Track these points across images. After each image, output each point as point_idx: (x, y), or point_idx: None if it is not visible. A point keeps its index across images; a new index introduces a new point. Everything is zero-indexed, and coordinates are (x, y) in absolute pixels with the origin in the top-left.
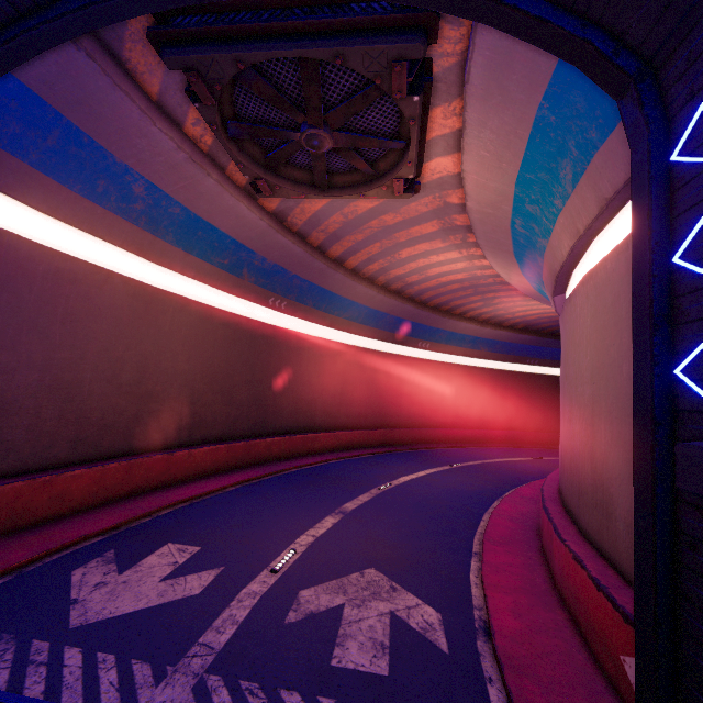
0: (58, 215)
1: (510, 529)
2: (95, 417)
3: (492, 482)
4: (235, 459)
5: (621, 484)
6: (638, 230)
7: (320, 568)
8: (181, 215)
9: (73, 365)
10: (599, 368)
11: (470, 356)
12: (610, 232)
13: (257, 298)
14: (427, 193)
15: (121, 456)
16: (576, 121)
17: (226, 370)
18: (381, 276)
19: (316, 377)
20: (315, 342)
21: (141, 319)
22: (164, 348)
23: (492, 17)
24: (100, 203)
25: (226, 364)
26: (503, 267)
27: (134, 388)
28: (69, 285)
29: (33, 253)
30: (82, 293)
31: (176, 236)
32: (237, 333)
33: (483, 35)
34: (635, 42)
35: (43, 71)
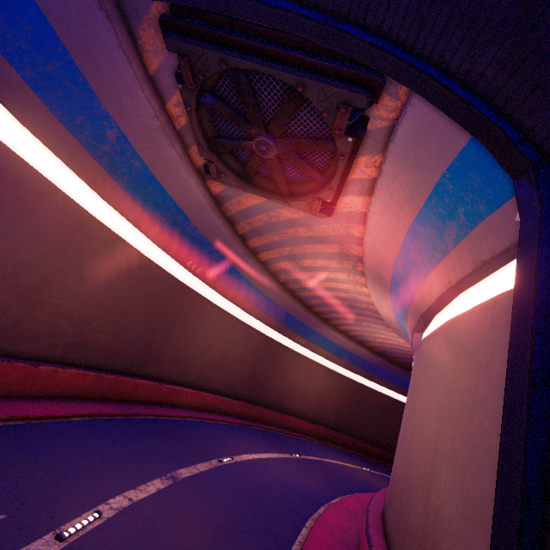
0: (29, 125)
1: (328, 547)
2: None
3: (323, 484)
4: (99, 390)
5: (456, 545)
6: (523, 286)
7: (115, 547)
8: (140, 169)
9: None
10: (449, 407)
11: (333, 361)
12: (476, 290)
13: (179, 256)
14: (337, 221)
15: None
16: (469, 193)
17: (127, 306)
18: (283, 274)
19: (204, 338)
20: (214, 308)
21: (66, 236)
22: (76, 268)
23: (427, 90)
24: (73, 132)
25: (129, 301)
26: (378, 297)
27: (29, 292)
28: (11, 183)
29: None
30: (20, 194)
31: (129, 183)
32: (150, 278)
33: (414, 108)
34: (538, 138)
35: (65, 13)
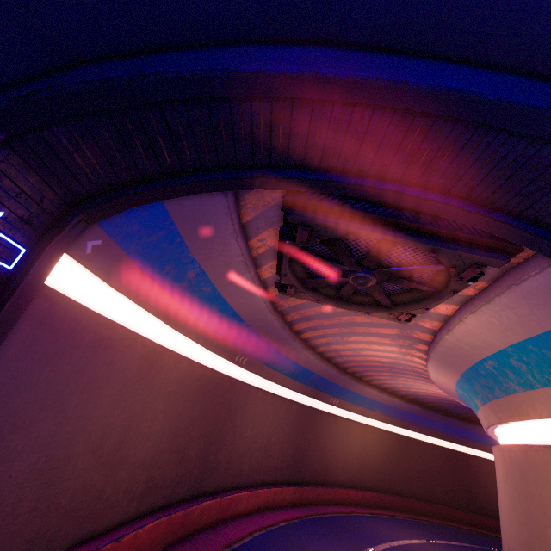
0: (124, 290)
1: None
2: (64, 501)
3: None
4: (170, 534)
5: None
6: None
7: None
8: (209, 292)
9: (71, 438)
10: None
11: (367, 416)
12: None
13: (229, 355)
14: None
15: (69, 548)
16: None
17: (188, 425)
18: (323, 346)
19: (251, 428)
20: (257, 393)
21: (142, 379)
22: (149, 407)
23: None
24: (158, 281)
25: (189, 418)
26: (439, 372)
27: (111, 456)
28: (103, 351)
29: (89, 323)
30: (109, 359)
31: (196, 306)
32: (205, 386)
33: None
34: None
35: (184, 198)
